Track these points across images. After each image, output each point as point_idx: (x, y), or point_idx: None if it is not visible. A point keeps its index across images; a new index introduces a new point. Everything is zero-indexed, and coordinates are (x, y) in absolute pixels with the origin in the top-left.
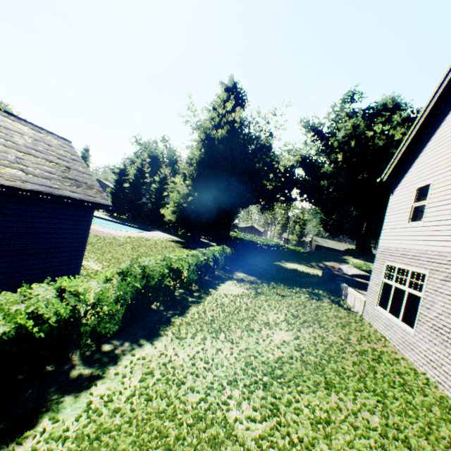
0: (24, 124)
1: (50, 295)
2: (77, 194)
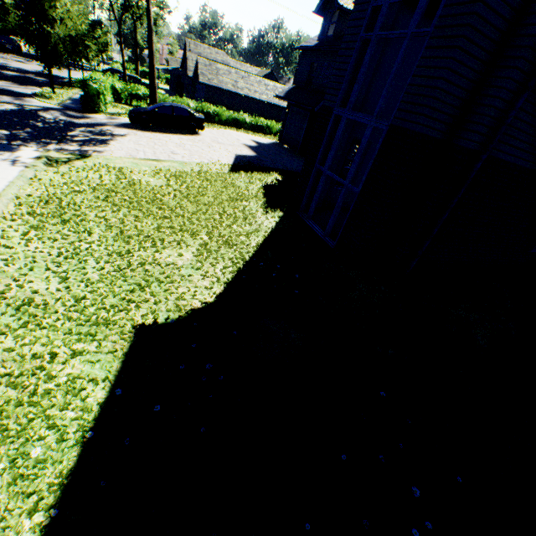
0: (272, 83)
1: (262, 121)
2: (278, 104)
